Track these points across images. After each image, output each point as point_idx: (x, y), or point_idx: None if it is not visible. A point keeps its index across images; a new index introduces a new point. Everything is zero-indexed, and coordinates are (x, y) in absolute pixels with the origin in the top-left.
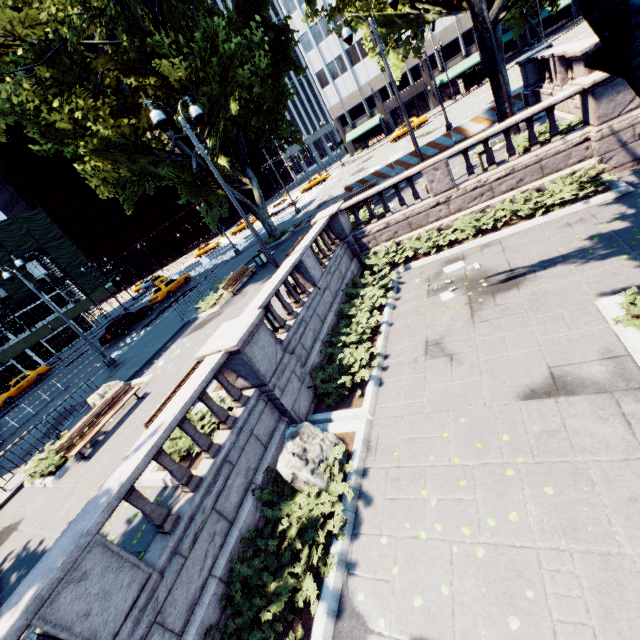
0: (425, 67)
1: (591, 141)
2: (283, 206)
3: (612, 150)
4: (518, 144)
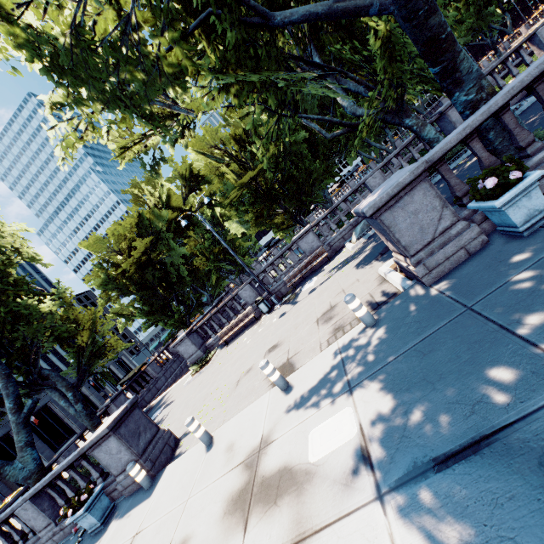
0: None
1: None
2: None
3: None
4: None
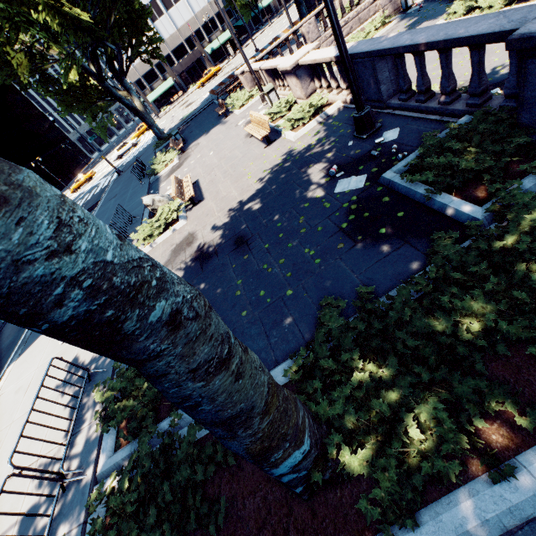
0: (196, 38)
1: (377, 1)
2: (127, 147)
3: (387, 5)
4: (340, 13)
